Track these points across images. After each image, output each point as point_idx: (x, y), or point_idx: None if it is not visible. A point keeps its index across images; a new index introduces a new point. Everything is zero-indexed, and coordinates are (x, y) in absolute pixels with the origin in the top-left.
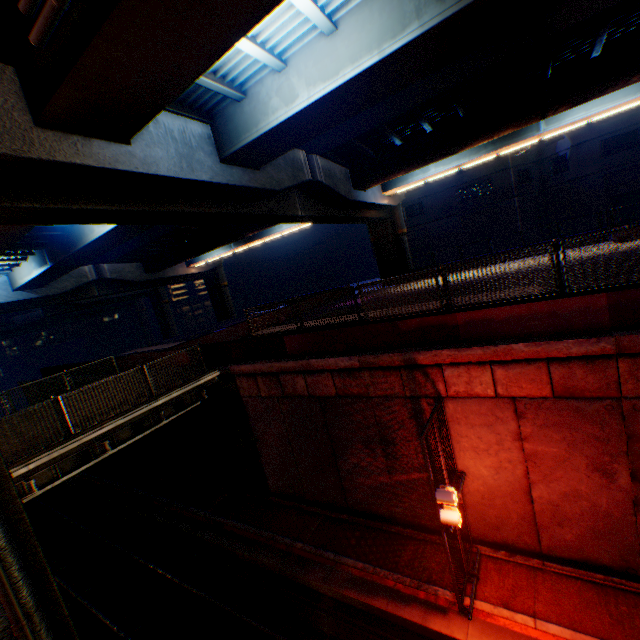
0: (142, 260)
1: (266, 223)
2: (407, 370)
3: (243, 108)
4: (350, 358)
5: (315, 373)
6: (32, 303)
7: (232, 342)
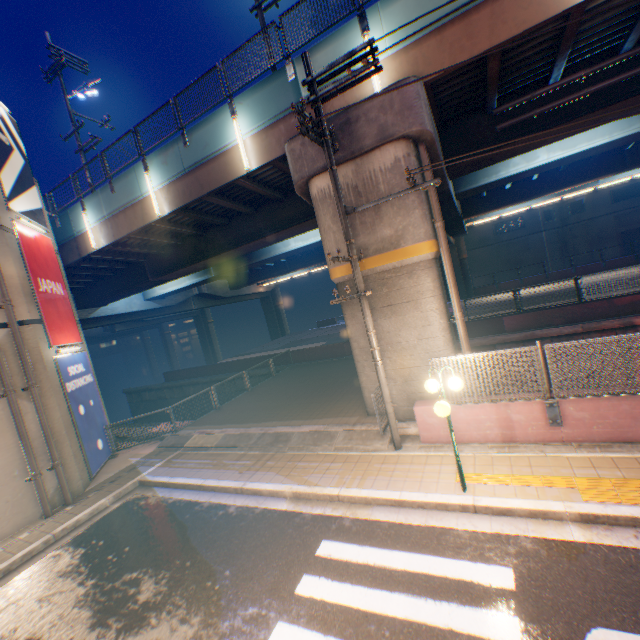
0: (228, 278)
1: None
2: (621, 331)
3: None
4: (573, 326)
5: (533, 341)
6: (150, 313)
7: None
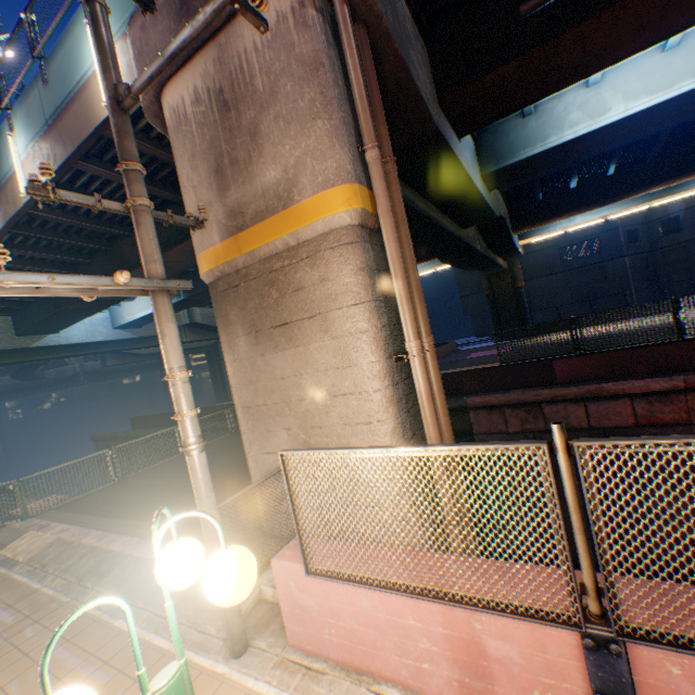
0: None
1: (447, 257)
2: None
3: (526, 124)
4: (669, 378)
5: (602, 400)
6: (124, 344)
7: (465, 371)
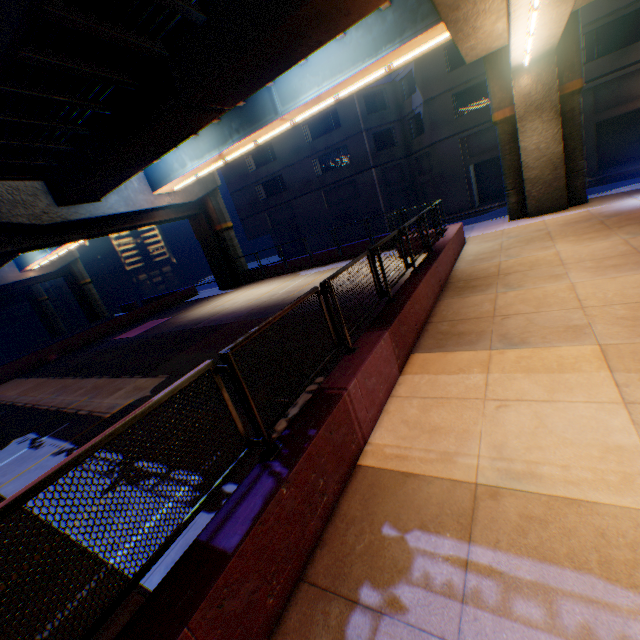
0: None
1: None
2: None
3: None
4: None
5: None
6: None
7: None
